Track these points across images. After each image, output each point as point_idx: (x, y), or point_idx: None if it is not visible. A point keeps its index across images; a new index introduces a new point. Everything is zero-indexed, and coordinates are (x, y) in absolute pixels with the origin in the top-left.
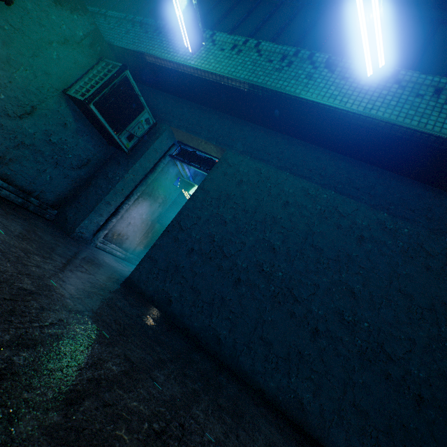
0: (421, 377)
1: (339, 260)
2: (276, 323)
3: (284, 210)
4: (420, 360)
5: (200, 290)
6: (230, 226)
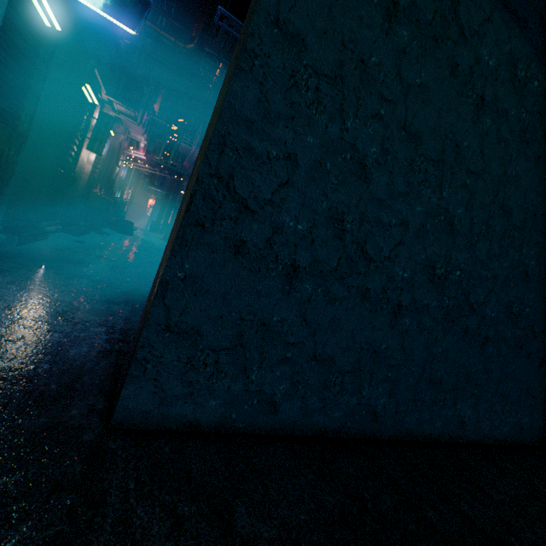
0: None
1: (524, 226)
2: (448, 351)
3: (476, 124)
4: None
5: (332, 355)
6: (376, 181)
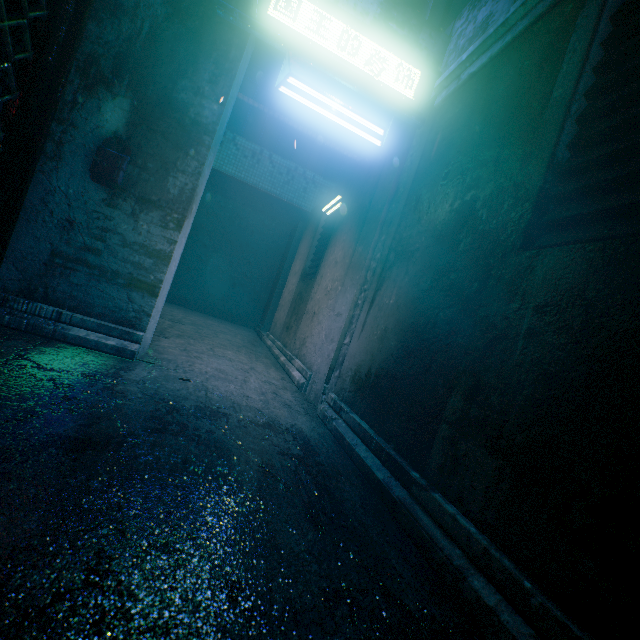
0: (235, 276)
1: (197, 229)
2: None
3: None
4: (235, 270)
5: None
6: None
